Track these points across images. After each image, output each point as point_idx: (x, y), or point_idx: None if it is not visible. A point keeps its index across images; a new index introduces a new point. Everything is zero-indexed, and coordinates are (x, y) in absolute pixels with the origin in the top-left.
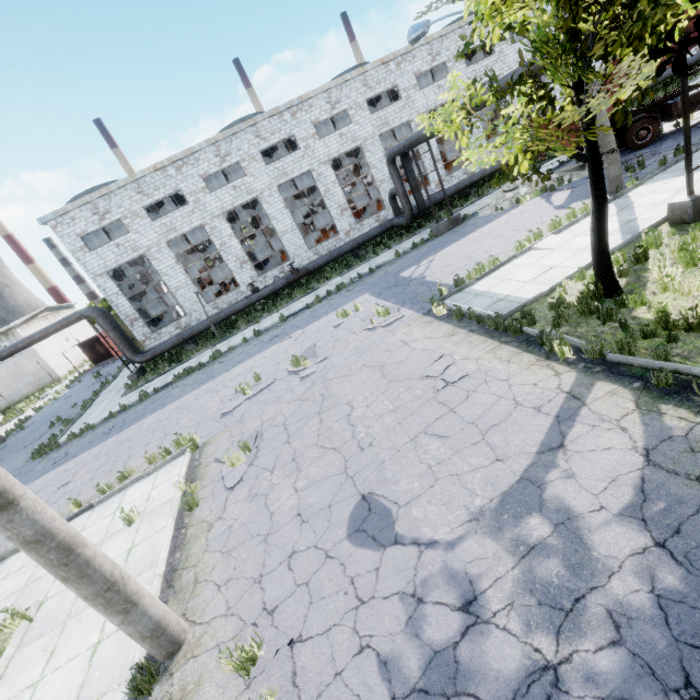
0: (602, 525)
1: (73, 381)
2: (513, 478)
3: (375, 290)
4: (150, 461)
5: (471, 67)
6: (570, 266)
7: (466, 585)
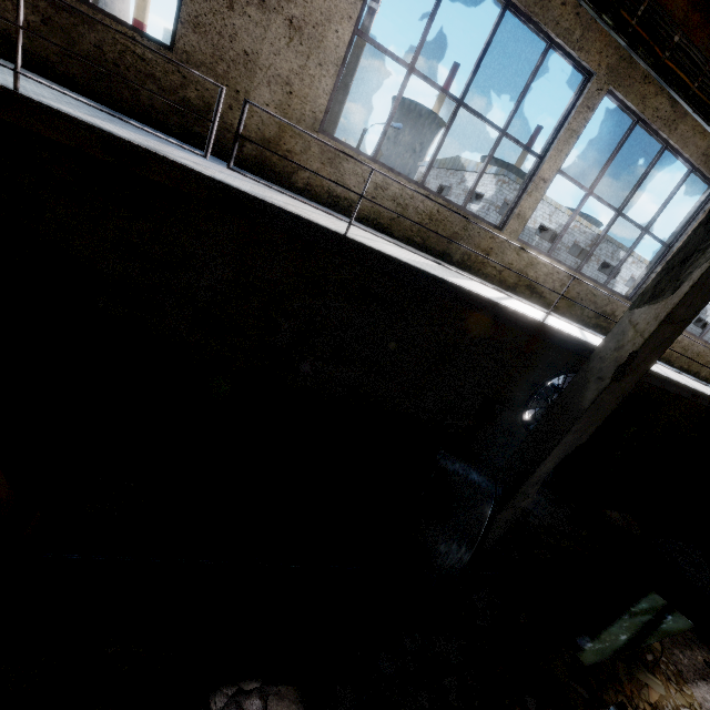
0: None
1: None
2: None
3: None
4: None
5: (693, 326)
6: None
7: None
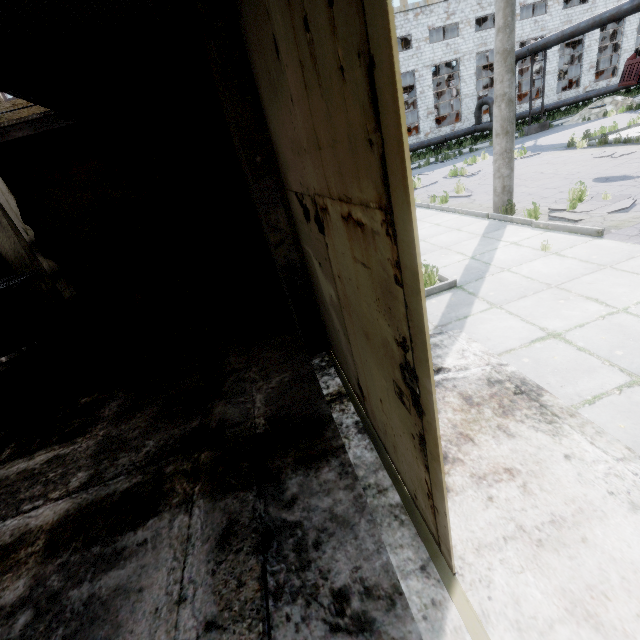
0: None
1: None
2: None
3: (489, 154)
4: None
5: (566, 10)
6: None
7: None
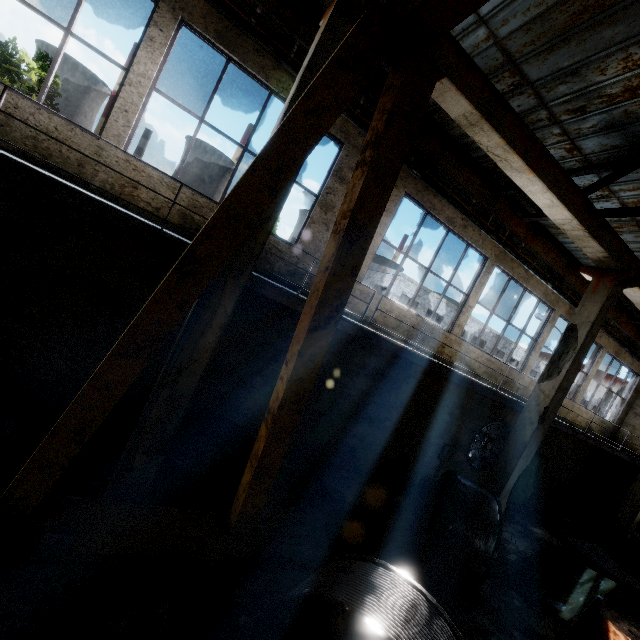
0: None
1: None
2: None
3: None
4: None
5: None
6: None
7: None
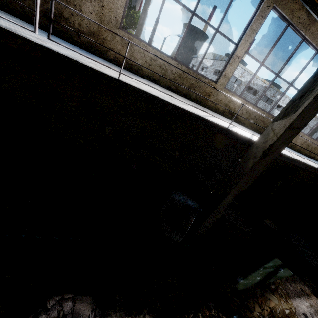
0: None
1: None
2: None
3: None
4: None
5: None
6: None
7: None
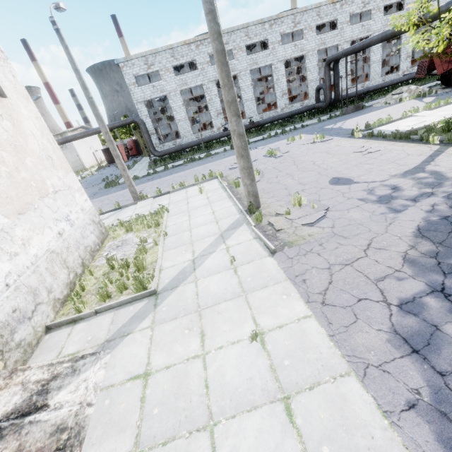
0: (451, 172)
1: (98, 169)
2: (410, 168)
3: (308, 132)
4: (195, 180)
5: (386, 16)
6: (436, 120)
7: (392, 186)
